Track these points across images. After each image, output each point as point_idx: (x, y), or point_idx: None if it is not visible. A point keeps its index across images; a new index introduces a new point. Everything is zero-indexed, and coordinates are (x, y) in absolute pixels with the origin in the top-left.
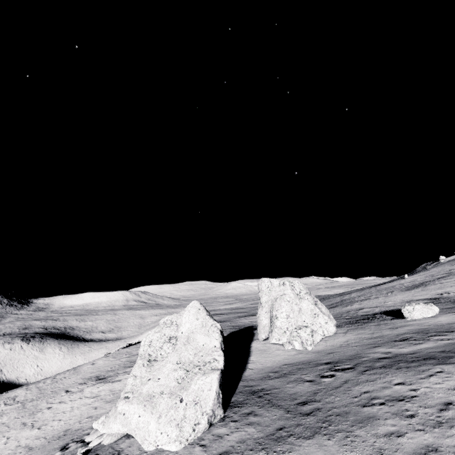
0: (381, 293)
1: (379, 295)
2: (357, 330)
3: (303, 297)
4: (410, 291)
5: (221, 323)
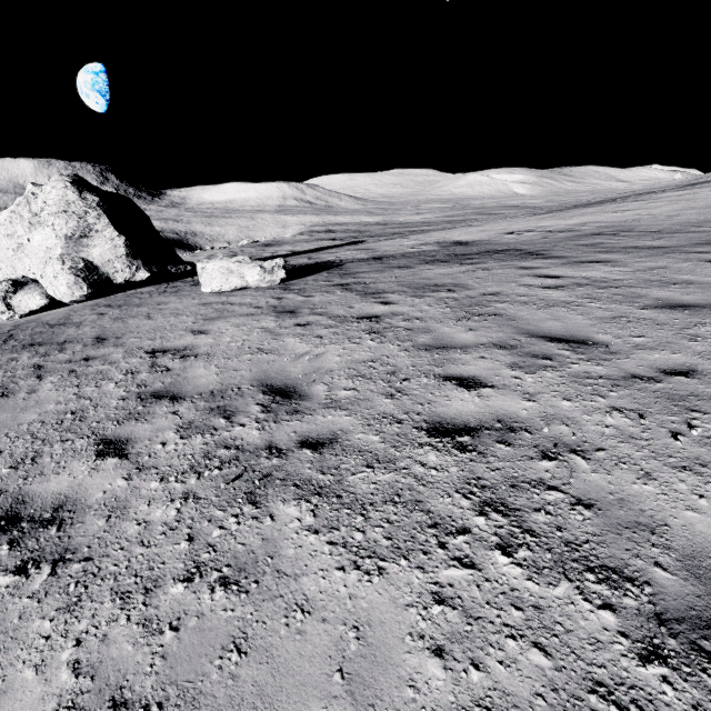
0: (507, 216)
1: (487, 221)
2: (117, 297)
3: (46, 222)
4: (525, 218)
5: (249, 249)
